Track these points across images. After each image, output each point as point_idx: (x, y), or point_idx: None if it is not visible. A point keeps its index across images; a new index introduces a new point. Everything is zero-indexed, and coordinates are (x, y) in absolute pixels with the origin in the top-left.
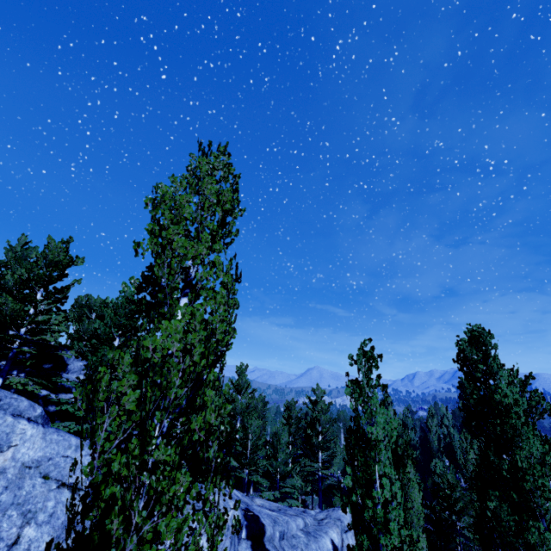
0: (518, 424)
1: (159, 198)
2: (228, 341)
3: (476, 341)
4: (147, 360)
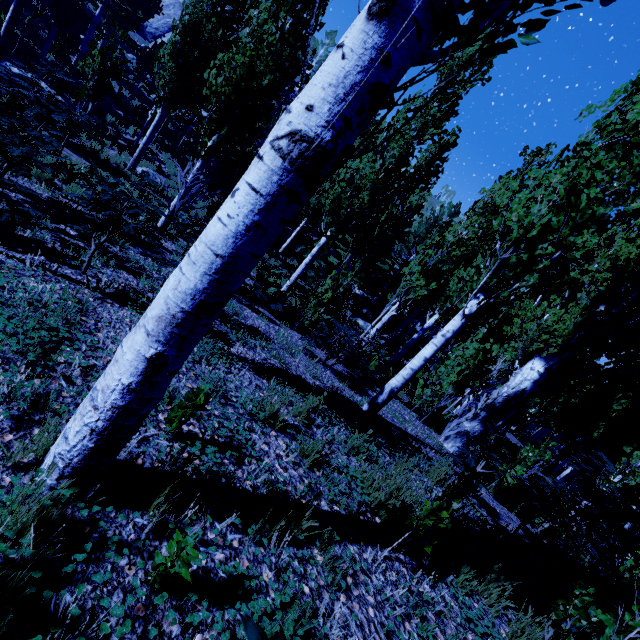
0: None
1: None
2: None
3: None
4: None
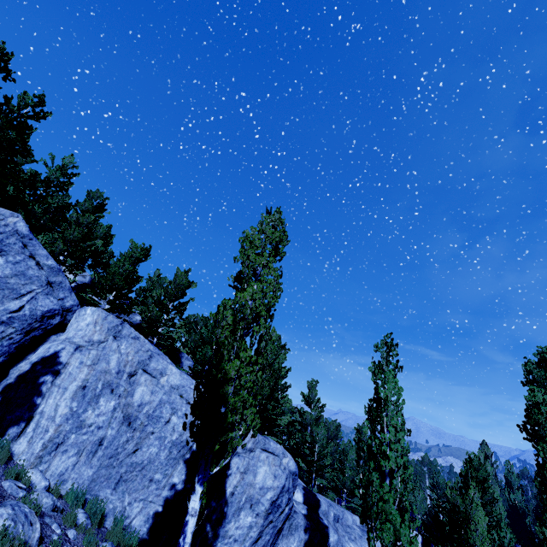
0: (541, 419)
1: (245, 237)
2: (273, 303)
3: (546, 363)
4: (237, 303)
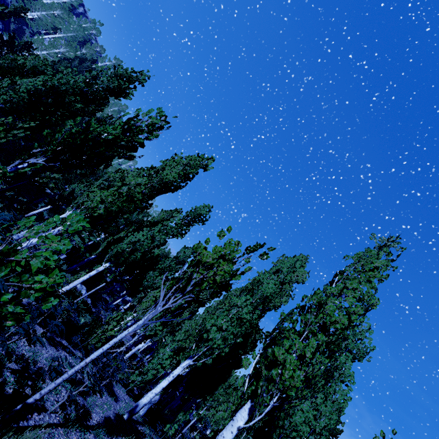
0: None
1: None
2: None
3: None
4: None
